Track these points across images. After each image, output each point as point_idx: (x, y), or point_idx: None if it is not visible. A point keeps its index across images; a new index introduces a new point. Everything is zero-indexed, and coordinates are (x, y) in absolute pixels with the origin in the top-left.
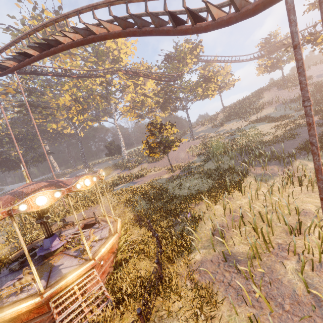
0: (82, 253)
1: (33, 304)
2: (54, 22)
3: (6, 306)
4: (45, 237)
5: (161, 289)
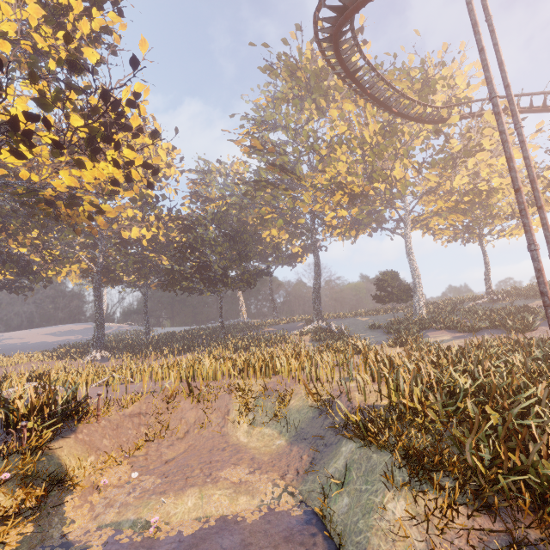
0: None
1: None
2: None
3: None
4: None
5: None
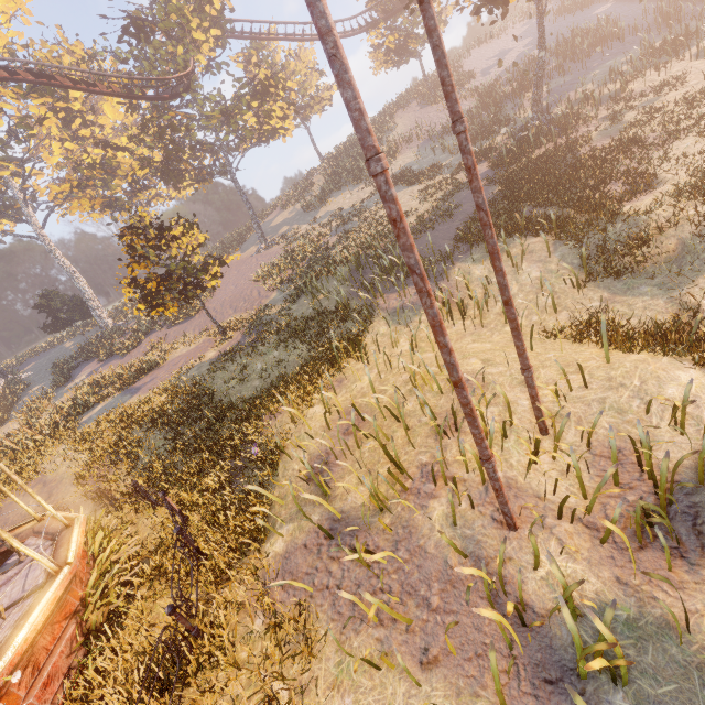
0: None
1: None
2: None
3: None
4: None
5: (190, 671)
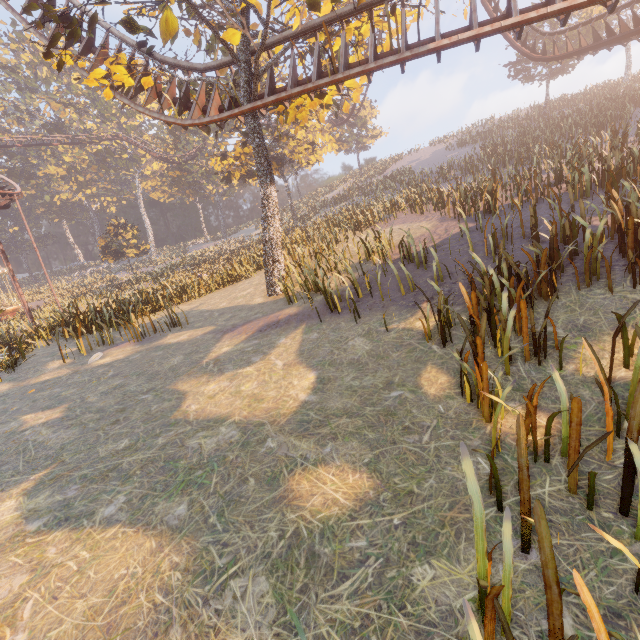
0: None
1: None
2: None
3: None
4: None
5: None
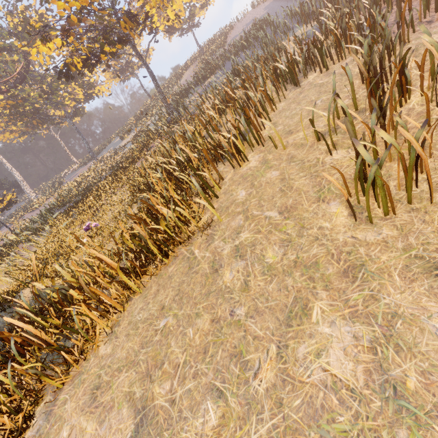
0: None
1: None
2: None
3: None
4: None
5: None
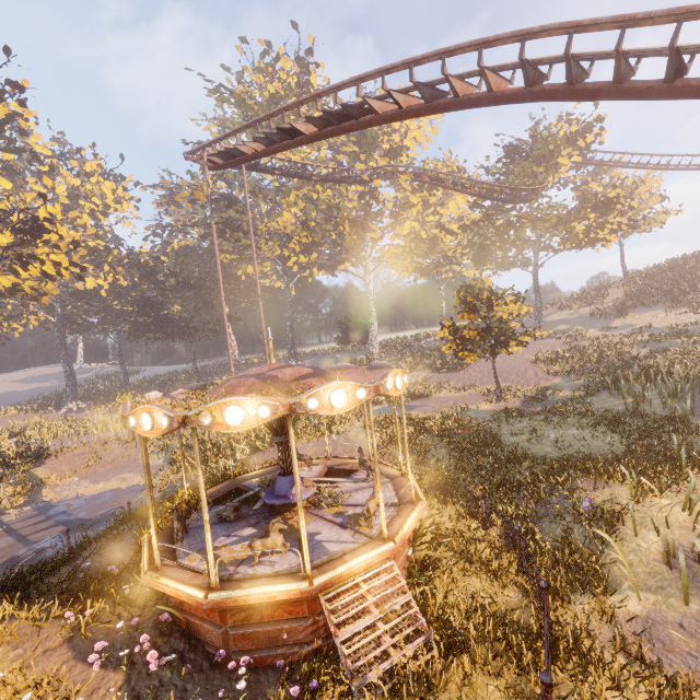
0: (353, 522)
1: (296, 590)
2: (383, 75)
3: (237, 579)
4: (281, 473)
5: (561, 650)
